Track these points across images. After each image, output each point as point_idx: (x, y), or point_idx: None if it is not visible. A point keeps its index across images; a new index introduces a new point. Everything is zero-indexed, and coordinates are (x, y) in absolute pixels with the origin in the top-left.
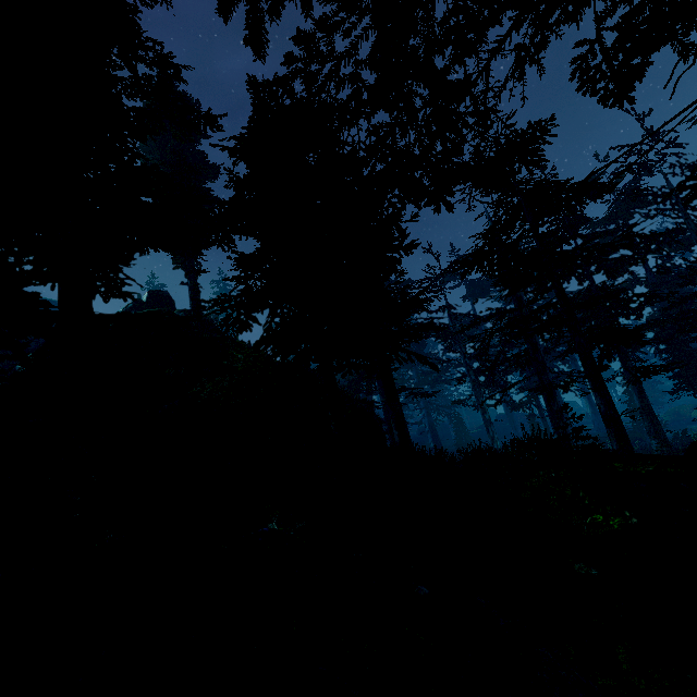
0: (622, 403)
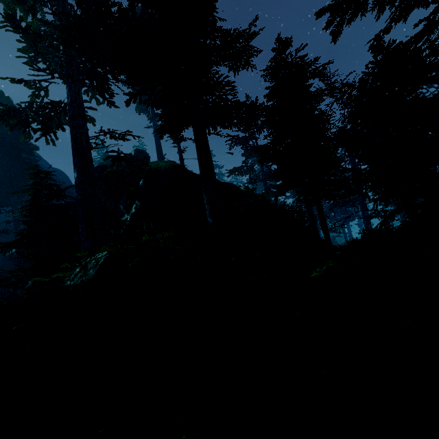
0: None
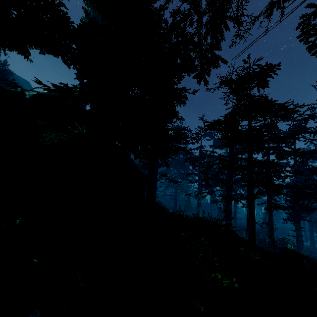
0: (262, 216)
